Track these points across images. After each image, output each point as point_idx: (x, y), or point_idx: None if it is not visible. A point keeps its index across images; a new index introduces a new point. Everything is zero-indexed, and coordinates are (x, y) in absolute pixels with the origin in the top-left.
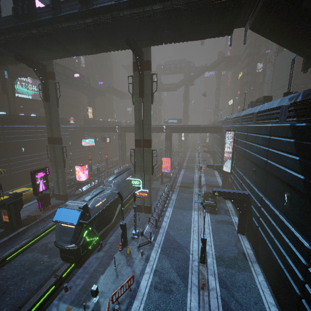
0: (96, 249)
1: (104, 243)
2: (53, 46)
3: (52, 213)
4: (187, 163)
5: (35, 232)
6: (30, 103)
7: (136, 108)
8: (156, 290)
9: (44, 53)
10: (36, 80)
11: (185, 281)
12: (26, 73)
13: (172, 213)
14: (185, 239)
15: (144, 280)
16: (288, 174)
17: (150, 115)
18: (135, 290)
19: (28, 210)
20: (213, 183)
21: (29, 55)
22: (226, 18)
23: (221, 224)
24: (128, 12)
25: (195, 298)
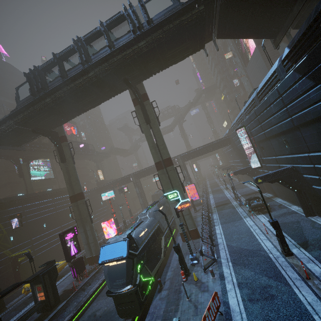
0: (156, 290)
1: (162, 281)
2: (64, 108)
3: (90, 278)
4: (211, 188)
5: (76, 305)
6: (43, 183)
7: (146, 134)
8: (253, 302)
9: (56, 119)
10: (46, 161)
11: (282, 279)
12: (38, 154)
13: (222, 229)
14: (253, 243)
15: (231, 298)
16: (320, 106)
17: (162, 136)
18: (227, 312)
19: (63, 285)
20: (248, 192)
21: (44, 125)
22: (196, 33)
23: (283, 217)
24: (120, 56)
25: (306, 291)
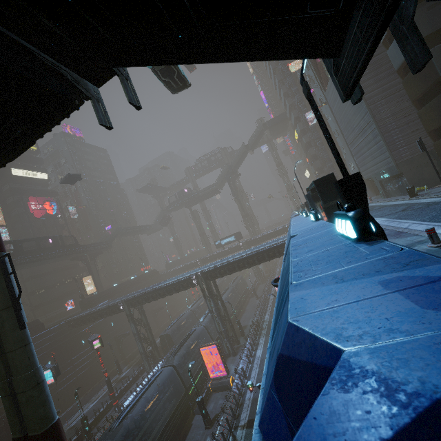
0: None
1: None
2: None
3: None
4: (271, 312)
5: None
6: None
7: None
8: None
9: None
10: None
11: None
12: None
13: None
14: None
15: None
16: None
17: (29, 360)
18: None
19: None
20: None
21: None
22: None
23: None
24: None
25: None
